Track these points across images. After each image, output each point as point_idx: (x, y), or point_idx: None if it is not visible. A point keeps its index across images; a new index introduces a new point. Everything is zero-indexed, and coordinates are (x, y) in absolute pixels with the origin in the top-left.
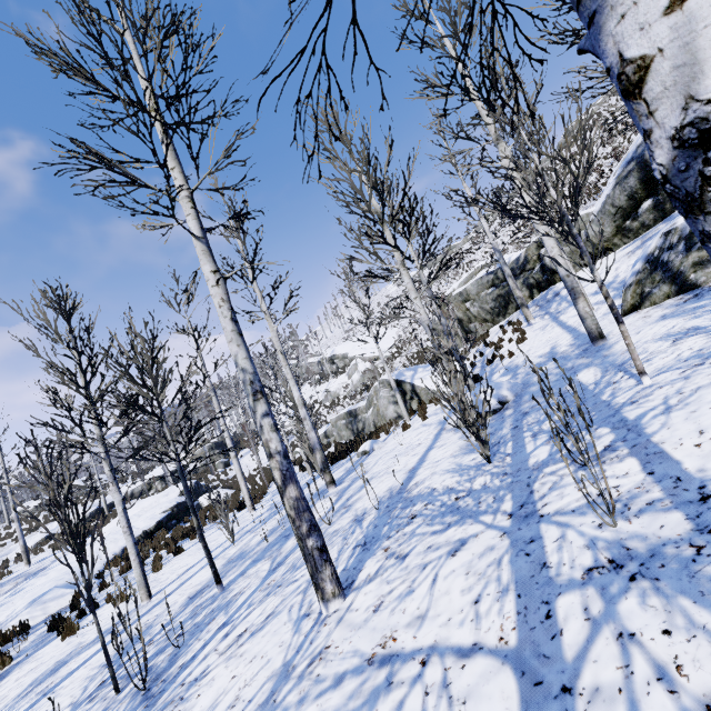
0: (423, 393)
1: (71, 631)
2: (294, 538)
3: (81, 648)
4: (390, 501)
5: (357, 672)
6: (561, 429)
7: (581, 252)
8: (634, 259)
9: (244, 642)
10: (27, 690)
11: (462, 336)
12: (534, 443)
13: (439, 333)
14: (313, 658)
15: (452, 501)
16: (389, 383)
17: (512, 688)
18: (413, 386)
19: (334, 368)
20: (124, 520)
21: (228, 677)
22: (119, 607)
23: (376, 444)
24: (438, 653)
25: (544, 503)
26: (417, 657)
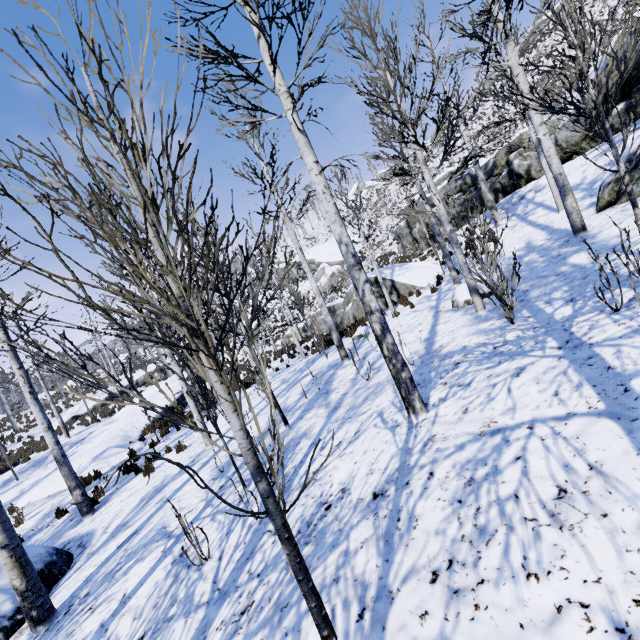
0: (402, 288)
1: (149, 471)
2: (336, 393)
3: (171, 477)
4: (422, 359)
5: (473, 441)
6: (575, 295)
7: (610, 145)
8: (602, 162)
9: (347, 447)
10: (141, 503)
11: (427, 239)
12: (552, 307)
13: (403, 238)
14: (425, 442)
15: (491, 350)
16: (370, 281)
17: (613, 426)
18: (393, 282)
19: (301, 273)
20: (185, 387)
21: (350, 463)
22: (182, 453)
23: (370, 329)
24: (539, 422)
25: (589, 337)
26: (522, 426)
